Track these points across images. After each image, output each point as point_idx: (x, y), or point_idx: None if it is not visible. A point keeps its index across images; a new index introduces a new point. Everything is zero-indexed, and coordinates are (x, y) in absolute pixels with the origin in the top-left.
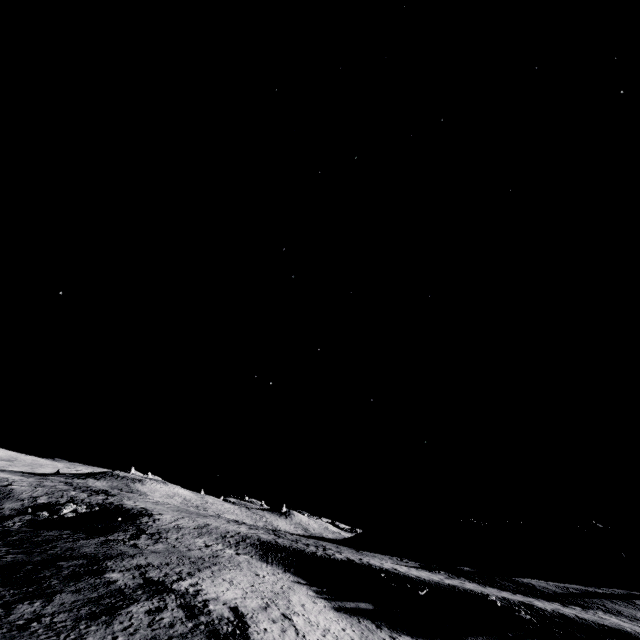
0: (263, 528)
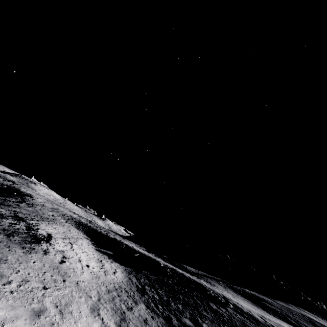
0: (86, 219)
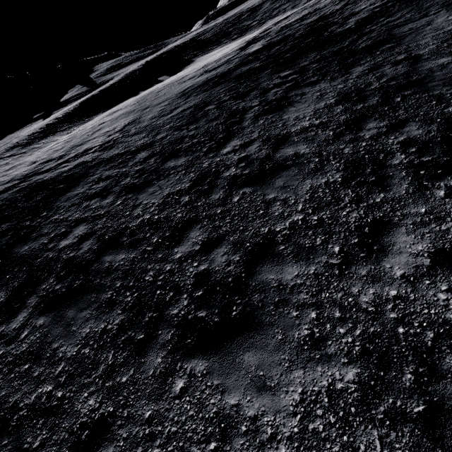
0: None
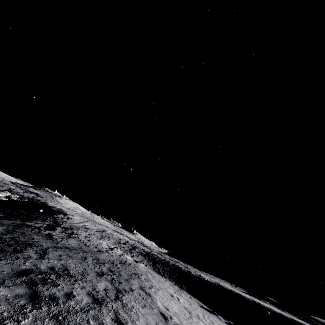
0: (135, 240)
